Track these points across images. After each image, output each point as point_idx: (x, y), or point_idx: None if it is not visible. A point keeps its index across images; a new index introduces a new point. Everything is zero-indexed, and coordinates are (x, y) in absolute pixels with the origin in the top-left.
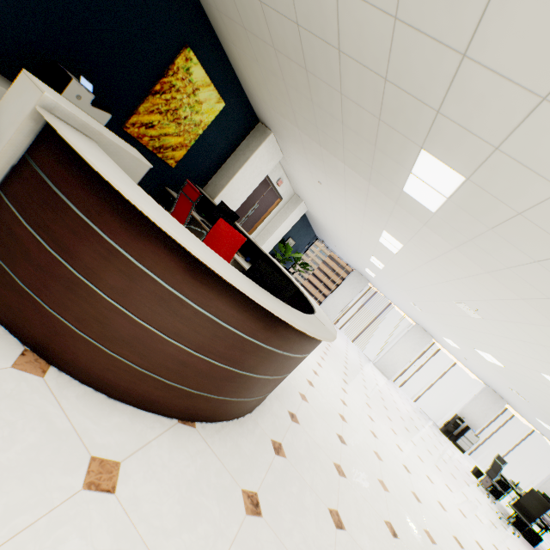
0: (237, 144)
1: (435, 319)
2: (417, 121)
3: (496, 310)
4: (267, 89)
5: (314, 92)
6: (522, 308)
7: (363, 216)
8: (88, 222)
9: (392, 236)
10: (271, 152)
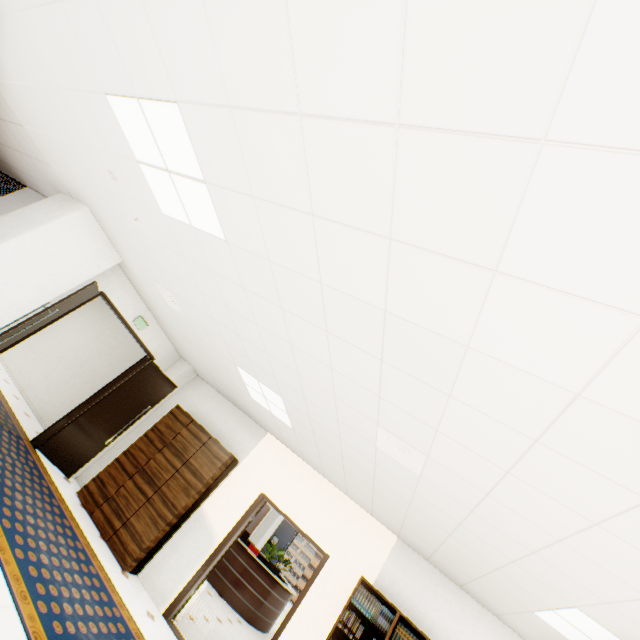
0: None
1: None
2: None
3: None
4: None
5: None
6: None
7: None
8: (237, 555)
9: None
10: None
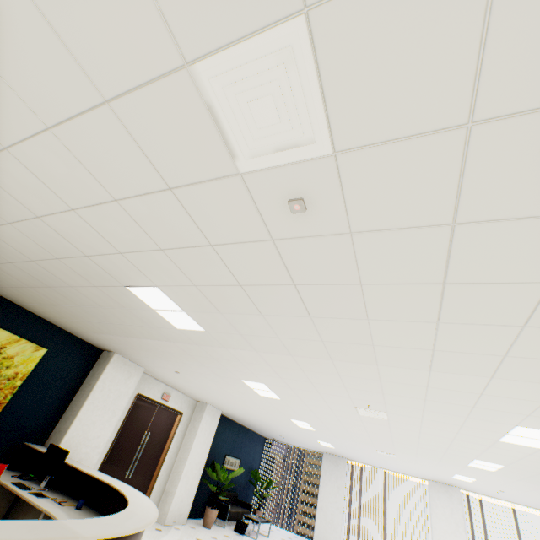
0: (82, 379)
1: (408, 454)
2: (97, 270)
3: (363, 391)
4: (68, 319)
5: (70, 298)
6: (350, 369)
7: (222, 378)
8: None
9: (250, 381)
10: (124, 370)
